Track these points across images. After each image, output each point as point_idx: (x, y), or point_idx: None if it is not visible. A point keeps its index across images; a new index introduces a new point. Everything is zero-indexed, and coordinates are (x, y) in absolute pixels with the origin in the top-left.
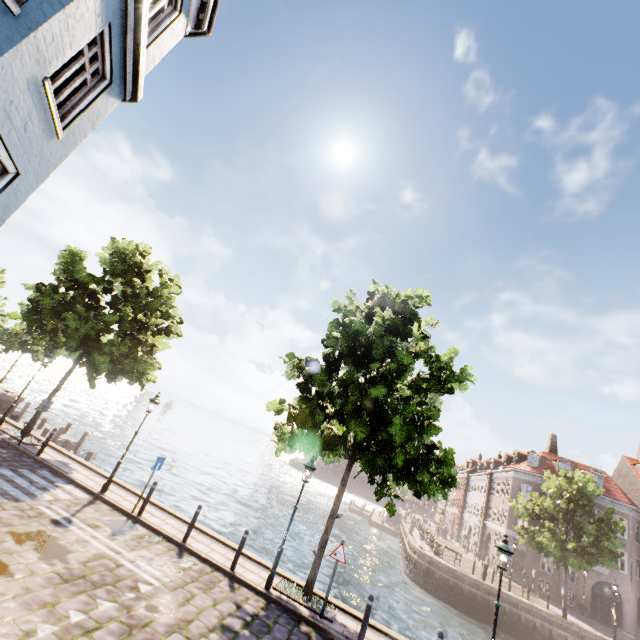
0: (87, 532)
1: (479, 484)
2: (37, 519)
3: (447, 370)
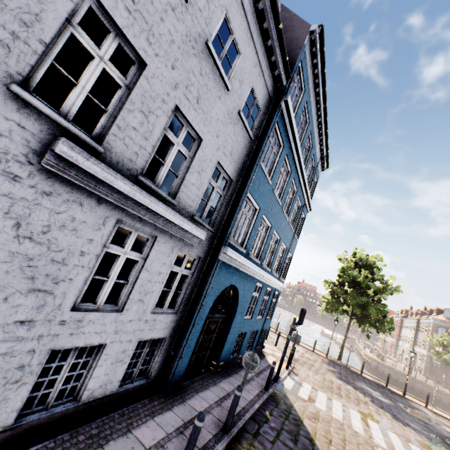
0: (273, 336)
1: (410, 325)
2: None
3: (390, 286)
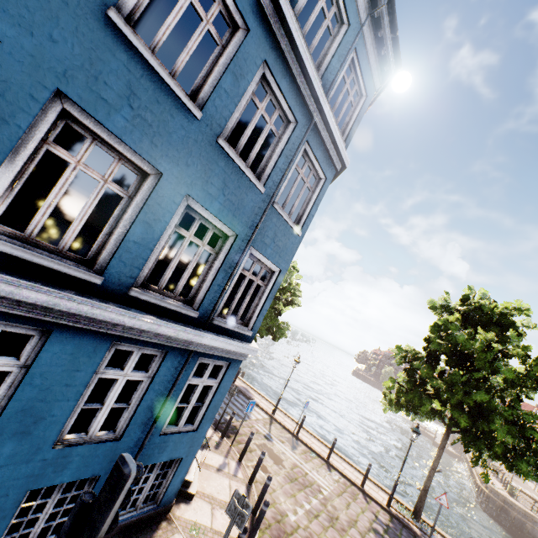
0: (281, 446)
1: None
2: (258, 434)
3: None
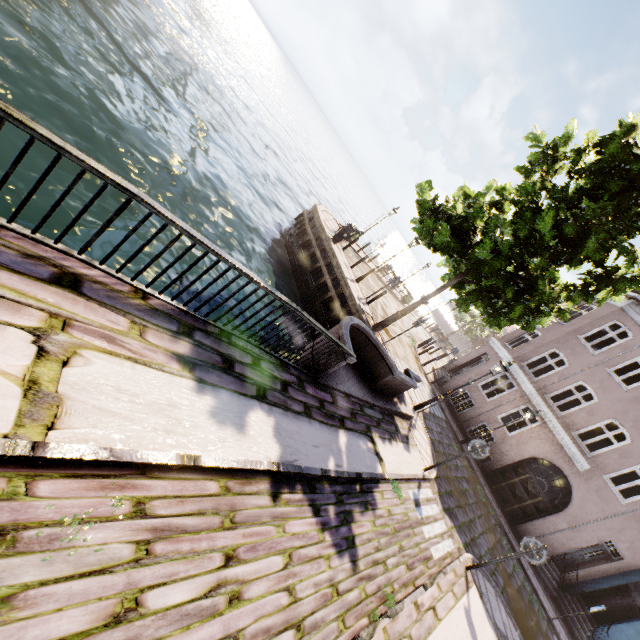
0: None
1: None
2: None
3: None
